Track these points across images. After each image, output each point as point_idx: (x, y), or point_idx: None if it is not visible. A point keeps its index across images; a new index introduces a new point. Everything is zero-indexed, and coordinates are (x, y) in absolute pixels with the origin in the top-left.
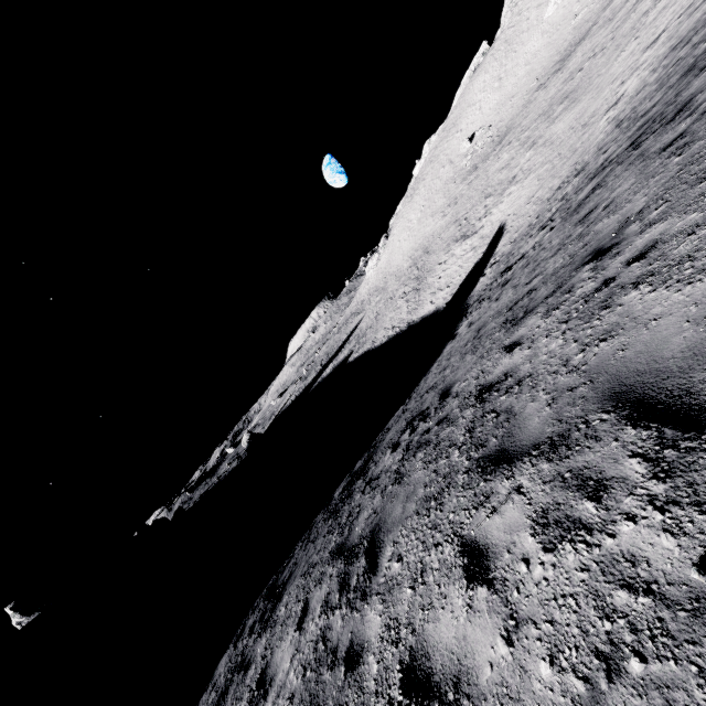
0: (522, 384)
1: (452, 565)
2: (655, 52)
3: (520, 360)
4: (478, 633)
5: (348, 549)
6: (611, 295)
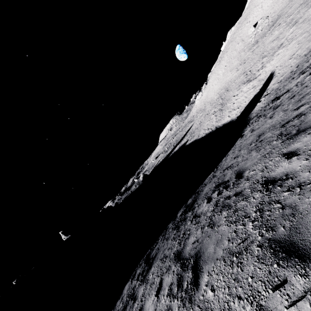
0: (303, 188)
1: None
2: None
3: (298, 167)
4: None
5: (182, 259)
6: None
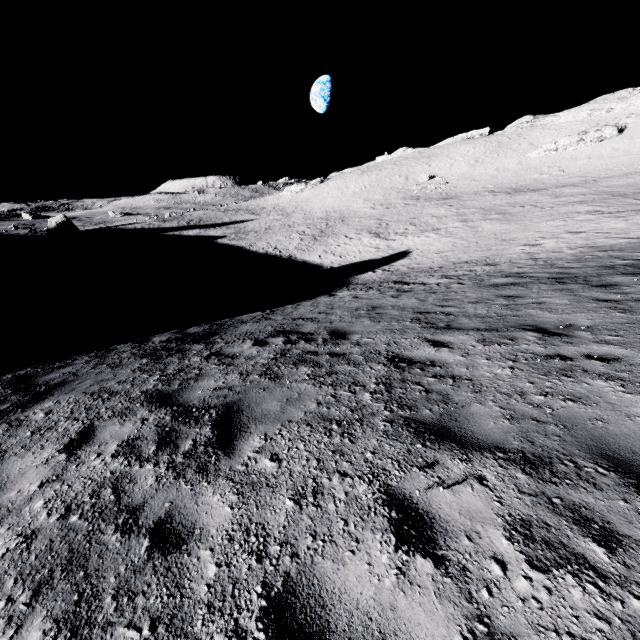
0: (459, 381)
1: (371, 509)
2: (574, 239)
3: (451, 359)
4: (419, 613)
5: (180, 405)
6: (572, 369)
